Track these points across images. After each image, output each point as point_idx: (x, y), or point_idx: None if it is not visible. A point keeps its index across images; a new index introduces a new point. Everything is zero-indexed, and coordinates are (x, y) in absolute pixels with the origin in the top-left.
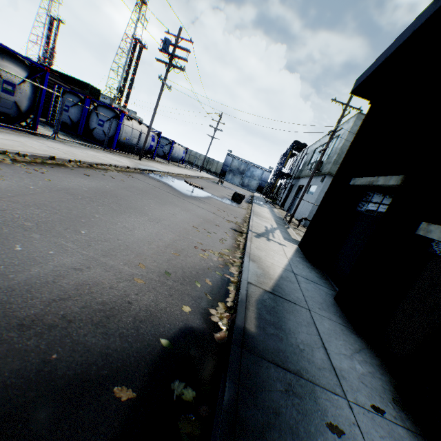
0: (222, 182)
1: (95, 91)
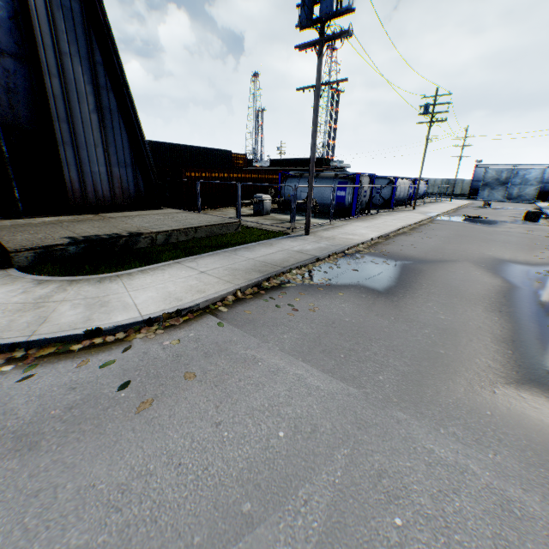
0: (489, 205)
1: (326, 161)
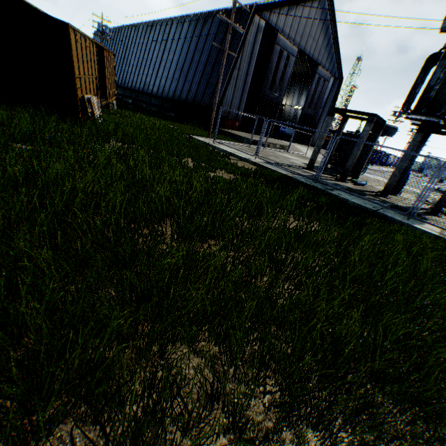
0: (425, 176)
1: None
